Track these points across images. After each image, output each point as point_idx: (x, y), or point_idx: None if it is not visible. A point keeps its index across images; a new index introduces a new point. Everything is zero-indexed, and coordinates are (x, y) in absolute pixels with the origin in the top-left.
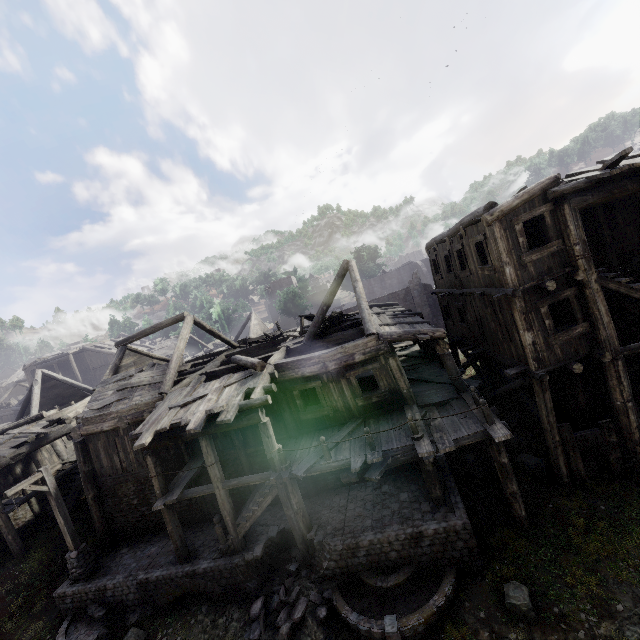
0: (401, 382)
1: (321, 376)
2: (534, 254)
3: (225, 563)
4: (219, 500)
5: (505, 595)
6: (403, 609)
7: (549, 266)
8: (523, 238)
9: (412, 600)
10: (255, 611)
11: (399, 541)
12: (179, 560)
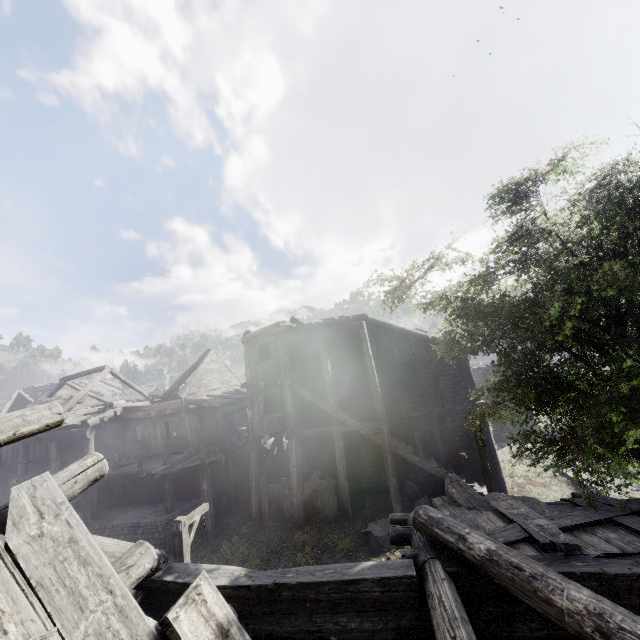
0: (189, 432)
1: (147, 420)
2: (262, 364)
3: None
4: None
5: None
6: None
7: (270, 373)
8: (258, 354)
9: None
10: None
11: (127, 527)
12: None
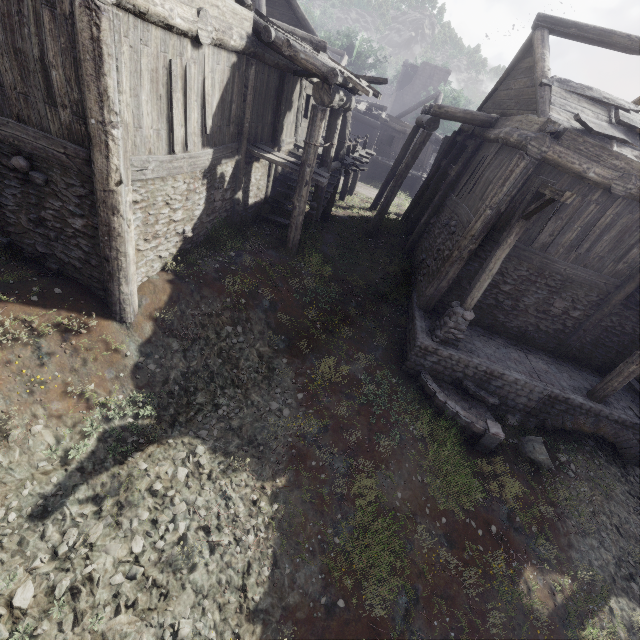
0: None
1: None
2: None
3: None
4: None
5: None
6: None
7: None
8: None
9: None
10: None
11: None
12: (601, 399)
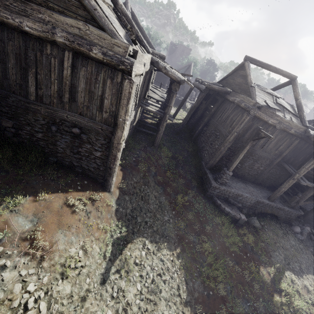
0: None
1: None
2: None
3: (296, 212)
4: (313, 192)
5: None
6: None
7: None
8: None
9: None
10: (298, 231)
11: None
12: (273, 200)
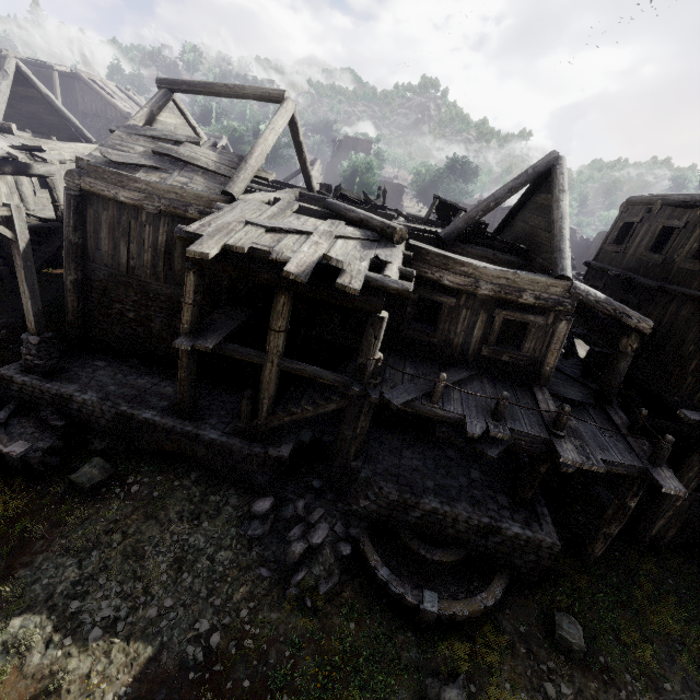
0: (552, 356)
1: (460, 294)
2: None
3: (242, 446)
4: (266, 377)
5: (556, 624)
6: (441, 588)
7: None
8: None
9: (452, 583)
10: (260, 509)
11: (467, 524)
12: (179, 413)
